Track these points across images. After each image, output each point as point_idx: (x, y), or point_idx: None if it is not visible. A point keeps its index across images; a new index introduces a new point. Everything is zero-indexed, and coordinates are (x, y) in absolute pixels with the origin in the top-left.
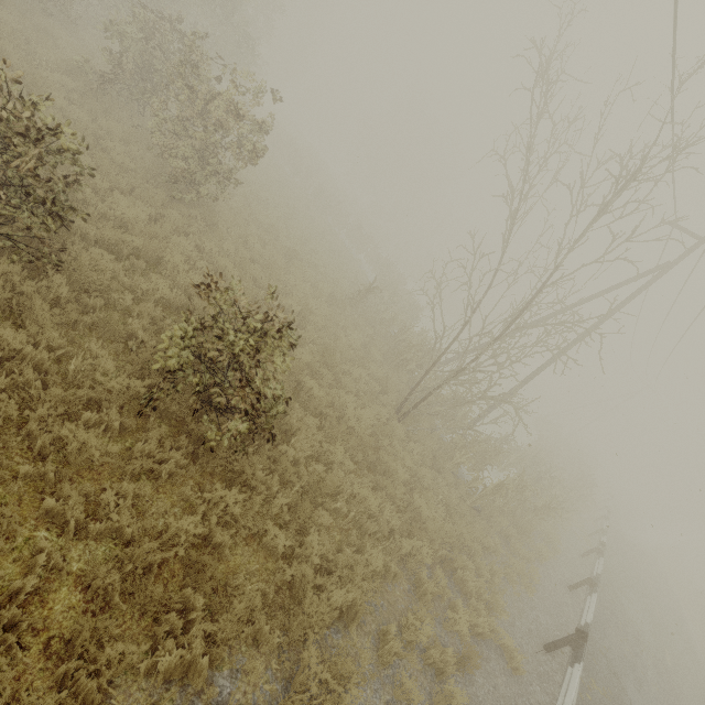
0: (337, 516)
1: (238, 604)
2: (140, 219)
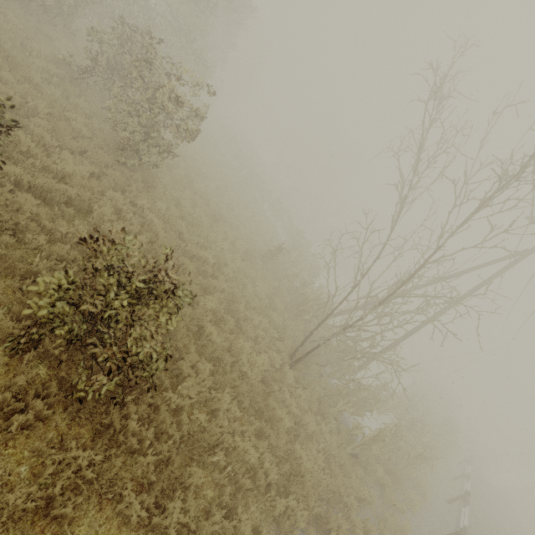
0: (214, 468)
1: None
2: (81, 174)
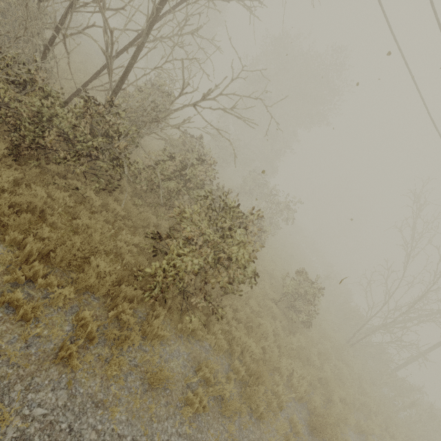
0: None
1: (313, 369)
2: None
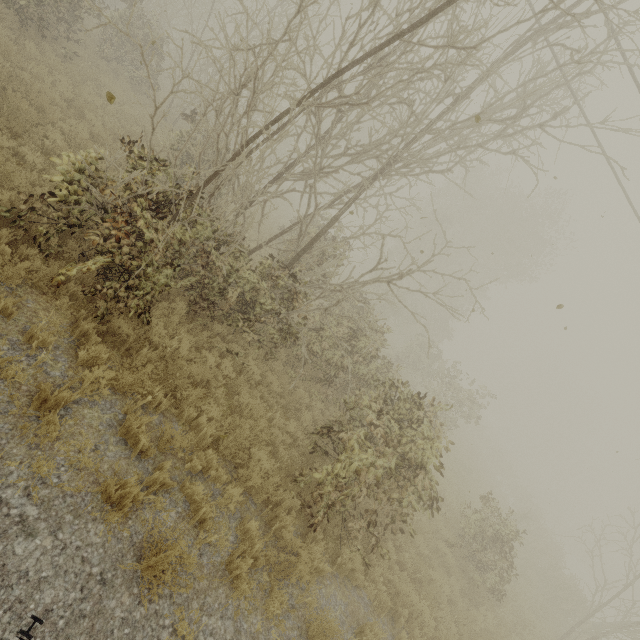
0: None
1: None
2: None
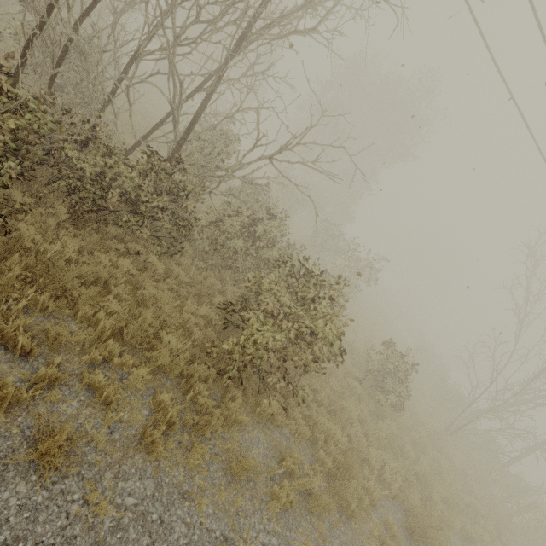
0: None
1: (408, 461)
2: None
